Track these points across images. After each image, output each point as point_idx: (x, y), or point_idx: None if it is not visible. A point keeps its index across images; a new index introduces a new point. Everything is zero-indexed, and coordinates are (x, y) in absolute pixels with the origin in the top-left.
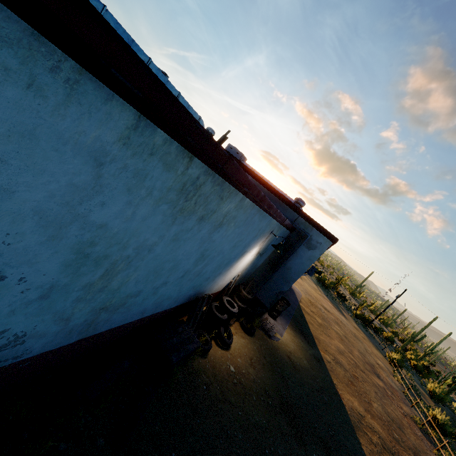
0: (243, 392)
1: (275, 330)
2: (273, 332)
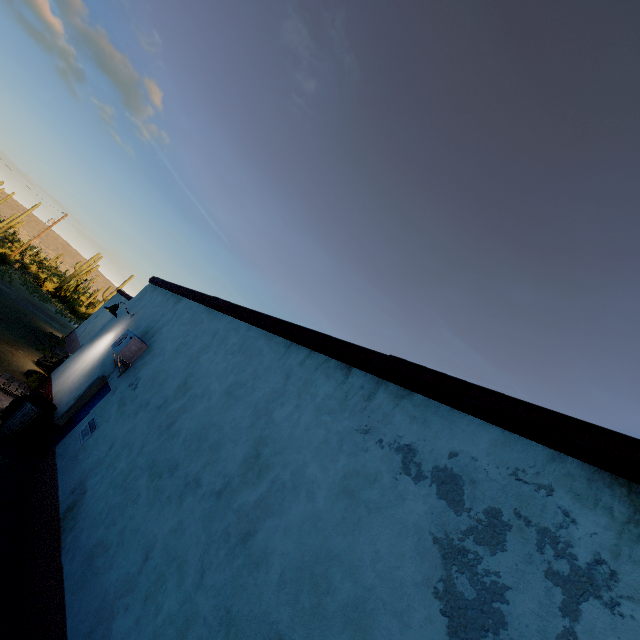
0: (7, 342)
1: (3, 380)
2: (4, 378)
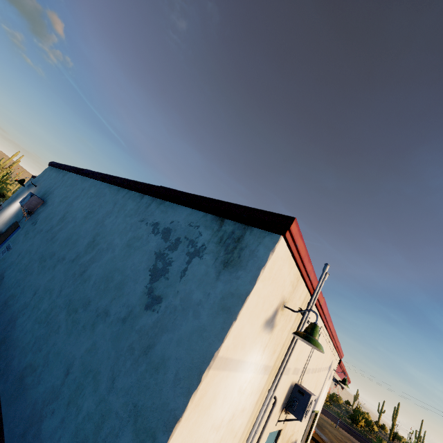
0: None
1: None
2: None
